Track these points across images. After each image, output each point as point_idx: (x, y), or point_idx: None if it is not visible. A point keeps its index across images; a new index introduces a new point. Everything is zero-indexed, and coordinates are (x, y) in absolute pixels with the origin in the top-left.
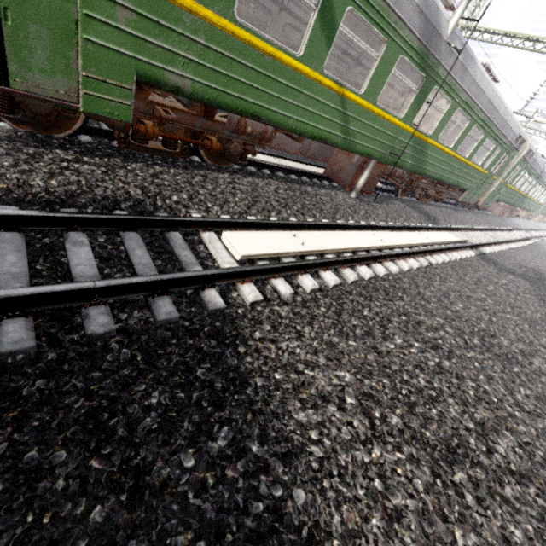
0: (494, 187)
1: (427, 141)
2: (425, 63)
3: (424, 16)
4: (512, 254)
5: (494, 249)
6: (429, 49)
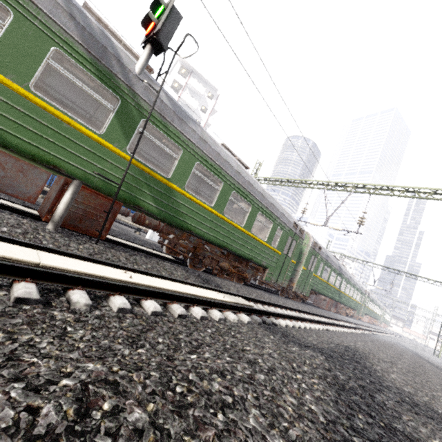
0: (299, 273)
1: (168, 184)
2: (111, 82)
3: (79, 25)
4: (328, 334)
5: (297, 323)
6: (108, 66)
